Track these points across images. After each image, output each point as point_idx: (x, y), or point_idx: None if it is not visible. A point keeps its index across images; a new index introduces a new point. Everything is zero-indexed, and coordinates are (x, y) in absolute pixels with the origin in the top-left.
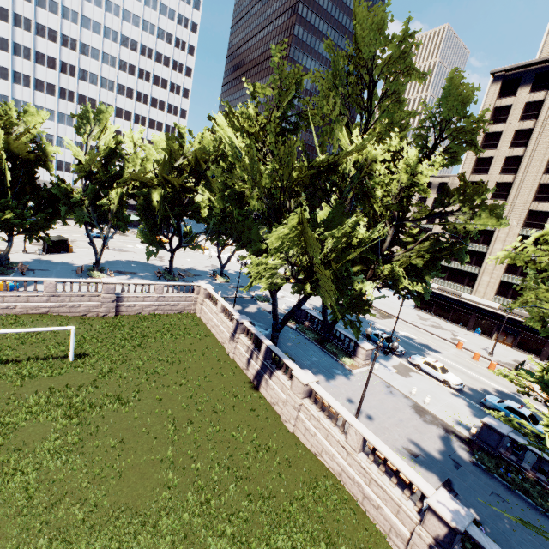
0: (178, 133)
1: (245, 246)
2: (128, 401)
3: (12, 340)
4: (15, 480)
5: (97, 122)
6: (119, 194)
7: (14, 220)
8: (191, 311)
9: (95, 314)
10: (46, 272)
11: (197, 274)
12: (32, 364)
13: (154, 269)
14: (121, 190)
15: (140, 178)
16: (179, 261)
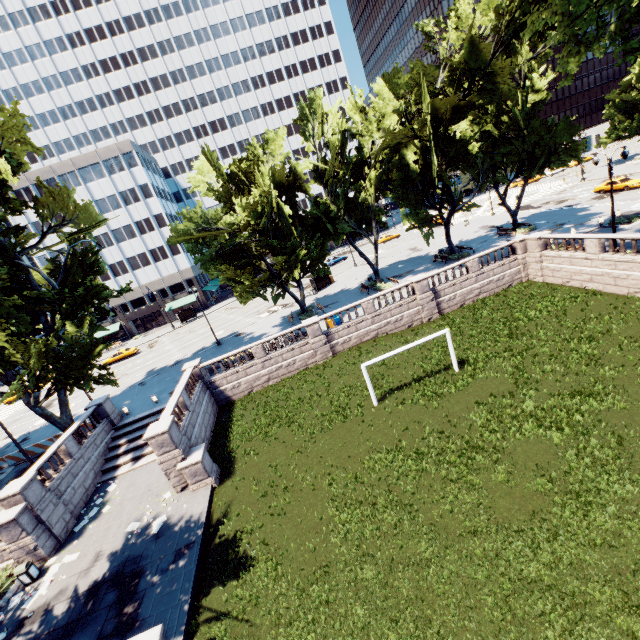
0: (426, 36)
1: (544, 164)
2: (604, 396)
3: (377, 369)
4: (591, 515)
5: (313, 117)
6: (373, 179)
7: (305, 257)
8: (522, 280)
9: (419, 322)
10: (338, 303)
11: (478, 241)
12: (423, 384)
13: (425, 260)
14: (374, 172)
15: (395, 140)
16: (437, 242)
